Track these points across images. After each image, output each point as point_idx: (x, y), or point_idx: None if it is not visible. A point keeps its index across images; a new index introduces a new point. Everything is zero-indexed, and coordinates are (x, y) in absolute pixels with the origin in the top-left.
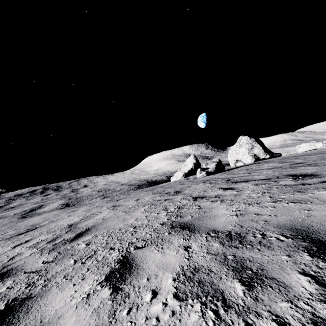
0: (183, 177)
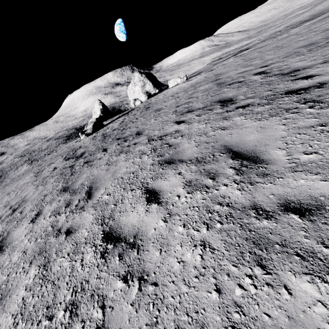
0: None
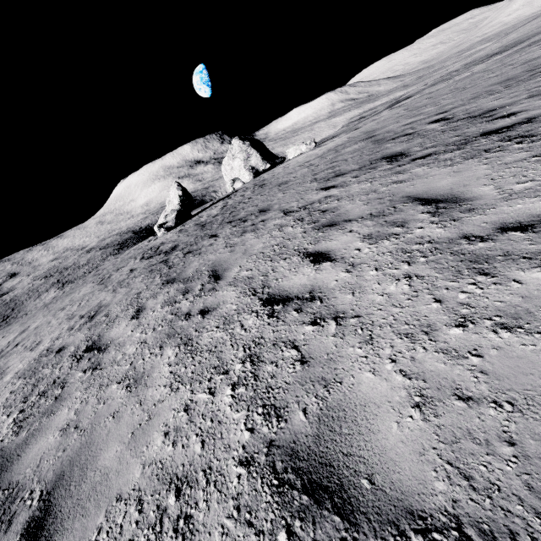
0: None
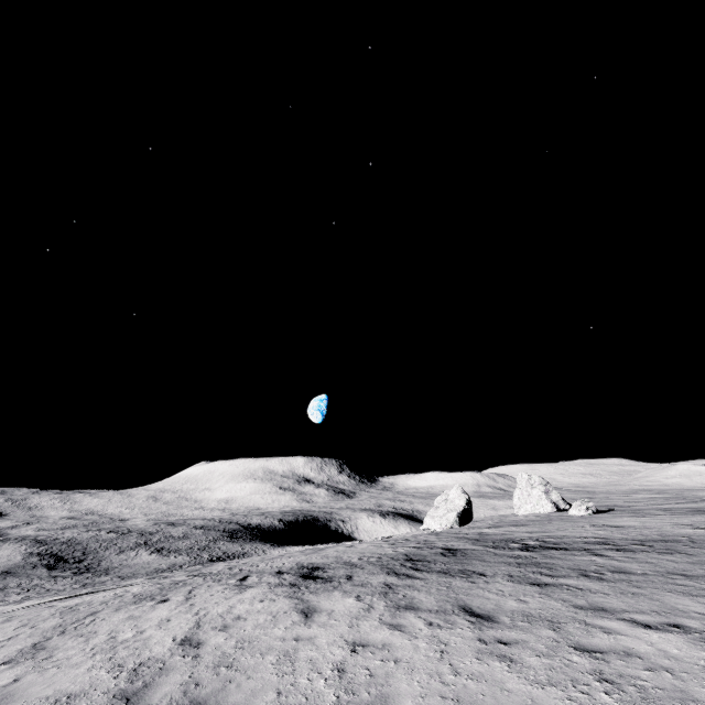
0: (456, 519)
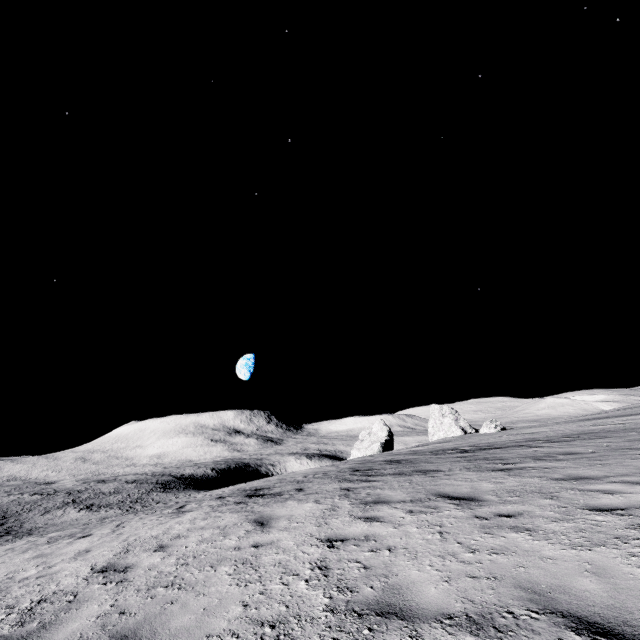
0: (380, 449)
